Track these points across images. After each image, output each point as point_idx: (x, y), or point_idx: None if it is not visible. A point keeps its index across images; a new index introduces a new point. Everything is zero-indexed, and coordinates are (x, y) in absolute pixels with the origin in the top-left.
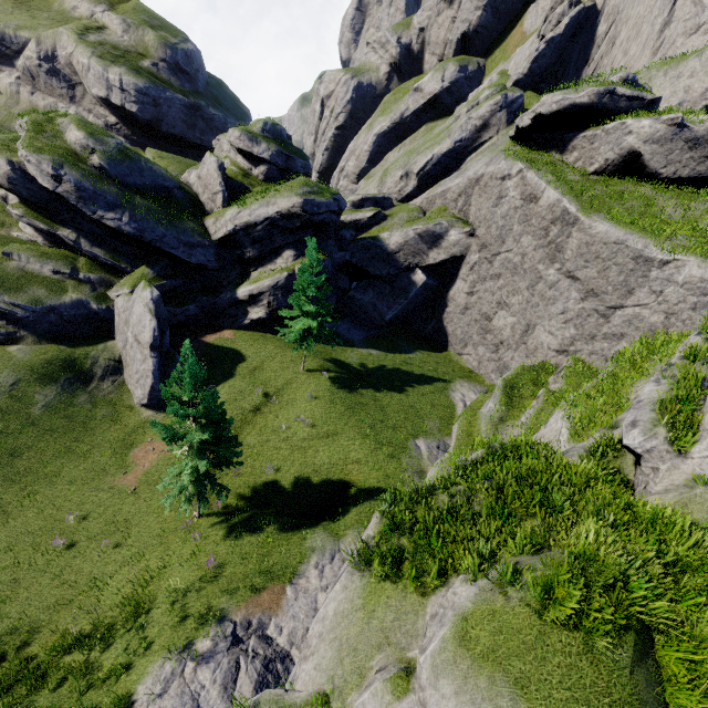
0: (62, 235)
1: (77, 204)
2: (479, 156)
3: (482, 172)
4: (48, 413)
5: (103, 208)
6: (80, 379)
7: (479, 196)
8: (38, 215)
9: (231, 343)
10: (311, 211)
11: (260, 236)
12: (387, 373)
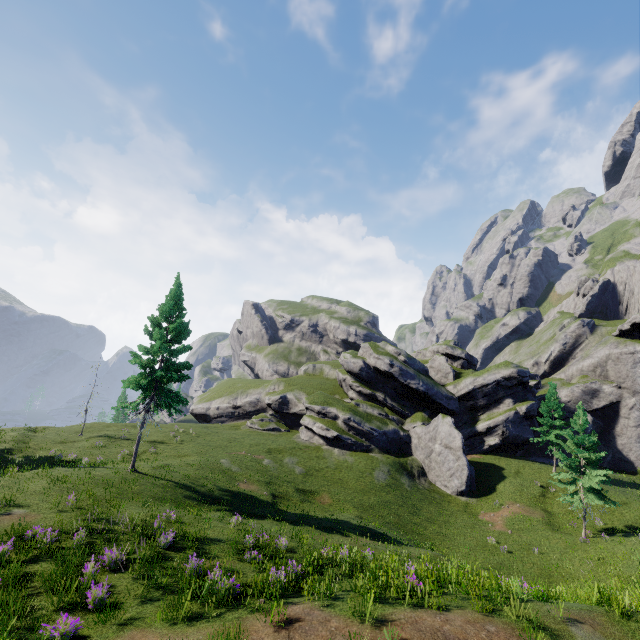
0: (378, 395)
1: (398, 377)
2: (591, 348)
3: (609, 352)
4: (412, 490)
5: (409, 379)
6: (410, 476)
7: (614, 365)
8: (364, 386)
9: (484, 460)
10: (522, 375)
11: (489, 391)
12: (613, 480)
